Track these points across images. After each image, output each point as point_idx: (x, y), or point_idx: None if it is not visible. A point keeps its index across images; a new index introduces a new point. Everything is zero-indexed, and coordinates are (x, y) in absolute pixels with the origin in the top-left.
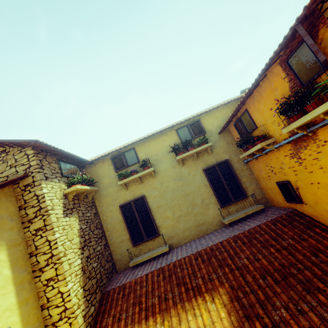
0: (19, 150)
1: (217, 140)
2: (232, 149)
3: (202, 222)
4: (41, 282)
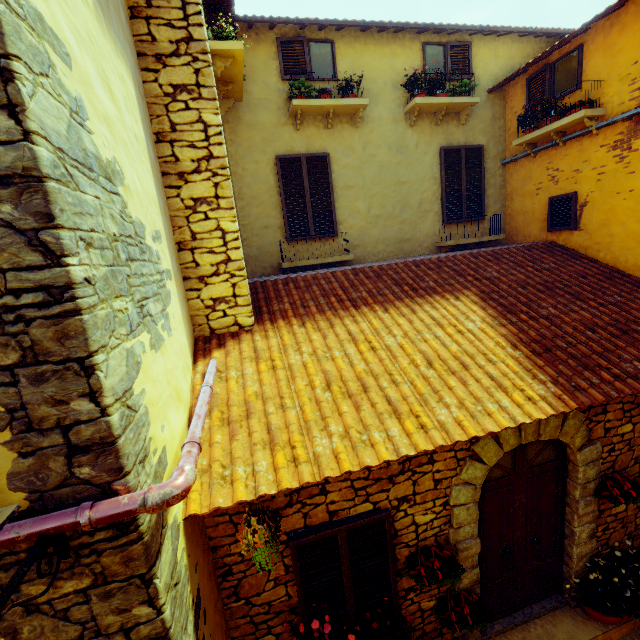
0: None
1: (481, 103)
2: (496, 132)
3: (408, 237)
4: (180, 200)
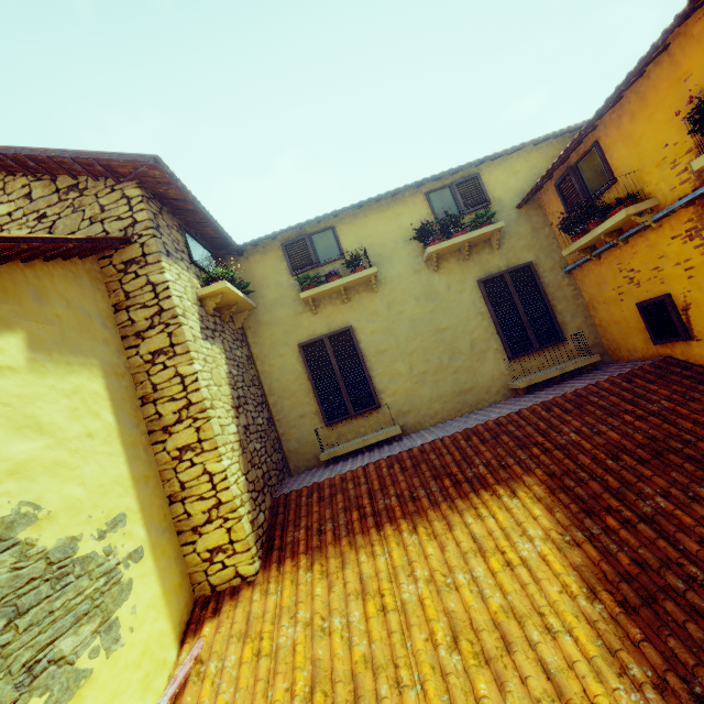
0: (109, 188)
1: (513, 221)
2: (543, 242)
3: (468, 387)
4: (167, 453)
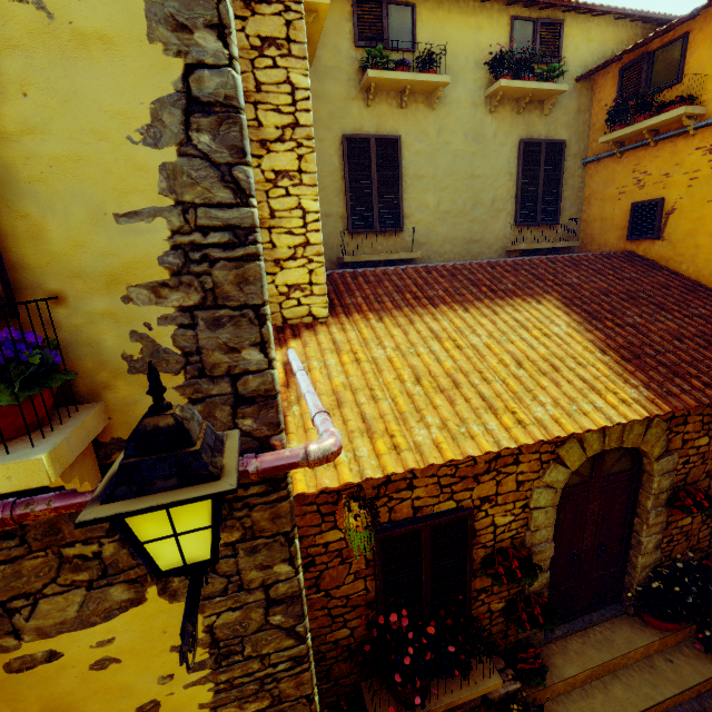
0: None
1: (567, 92)
2: (580, 127)
3: (477, 238)
4: (261, 172)
